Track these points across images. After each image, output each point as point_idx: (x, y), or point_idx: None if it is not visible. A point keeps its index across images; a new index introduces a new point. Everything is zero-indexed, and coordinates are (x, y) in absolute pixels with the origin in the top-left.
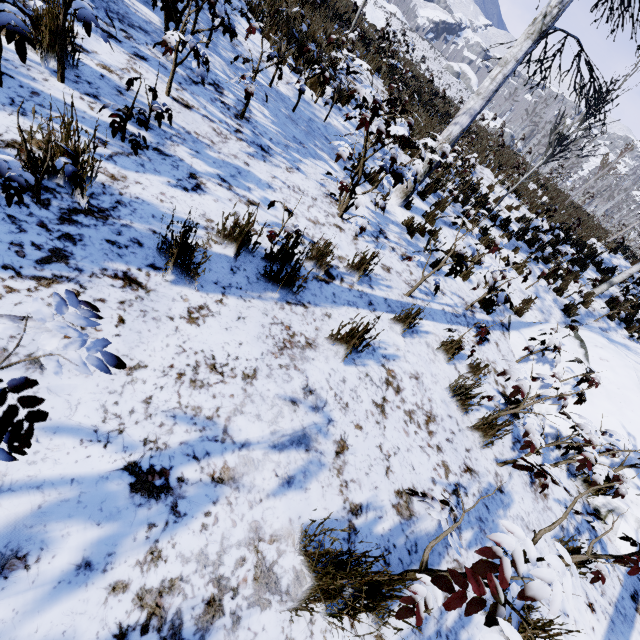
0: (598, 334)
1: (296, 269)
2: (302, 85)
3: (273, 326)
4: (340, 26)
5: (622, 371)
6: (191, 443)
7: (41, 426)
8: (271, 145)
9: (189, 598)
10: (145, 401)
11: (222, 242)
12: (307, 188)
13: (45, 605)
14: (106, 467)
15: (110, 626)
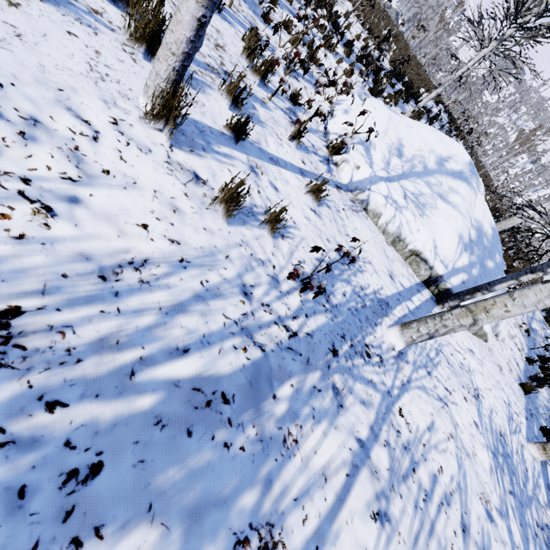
0: (379, 100)
1: None
2: None
3: None
4: None
5: (381, 111)
6: None
7: None
8: None
9: None
10: None
11: None
12: None
13: None
14: None
15: None
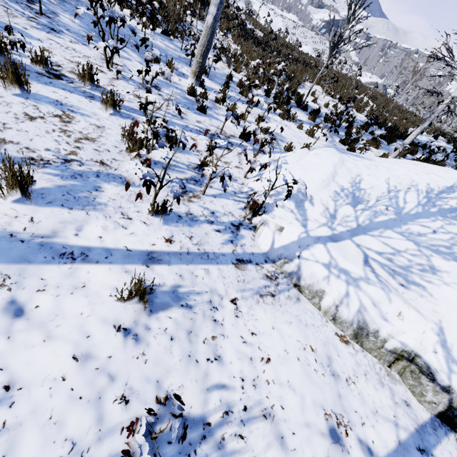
0: (331, 147)
1: (20, 65)
2: (105, 6)
3: None
4: (200, 5)
5: (327, 158)
6: None
7: None
8: (65, 31)
9: None
10: None
11: None
12: (84, 52)
13: None
14: None
15: None
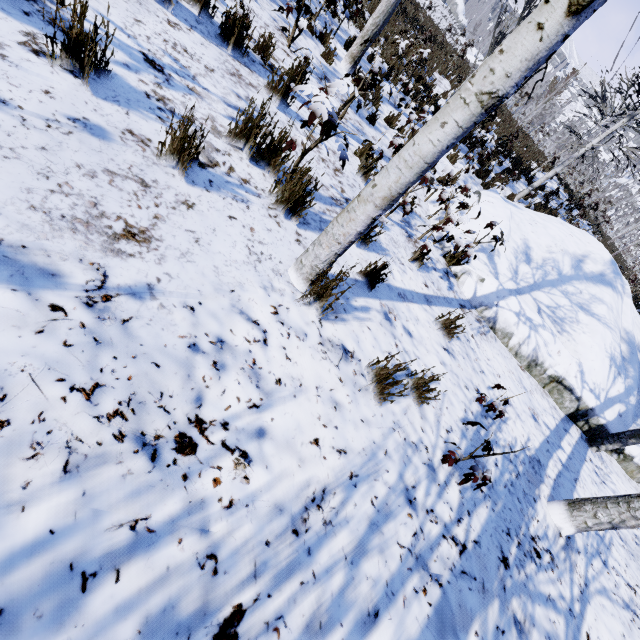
0: (494, 193)
1: (246, 51)
2: None
3: (226, 63)
4: None
5: (500, 209)
6: (175, 68)
7: (94, 9)
8: None
9: (178, 109)
10: (147, 37)
11: (189, 3)
12: (261, 15)
13: (112, 63)
14: (130, 45)
15: (142, 89)
